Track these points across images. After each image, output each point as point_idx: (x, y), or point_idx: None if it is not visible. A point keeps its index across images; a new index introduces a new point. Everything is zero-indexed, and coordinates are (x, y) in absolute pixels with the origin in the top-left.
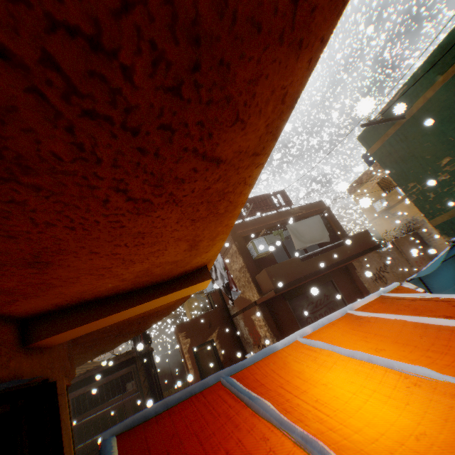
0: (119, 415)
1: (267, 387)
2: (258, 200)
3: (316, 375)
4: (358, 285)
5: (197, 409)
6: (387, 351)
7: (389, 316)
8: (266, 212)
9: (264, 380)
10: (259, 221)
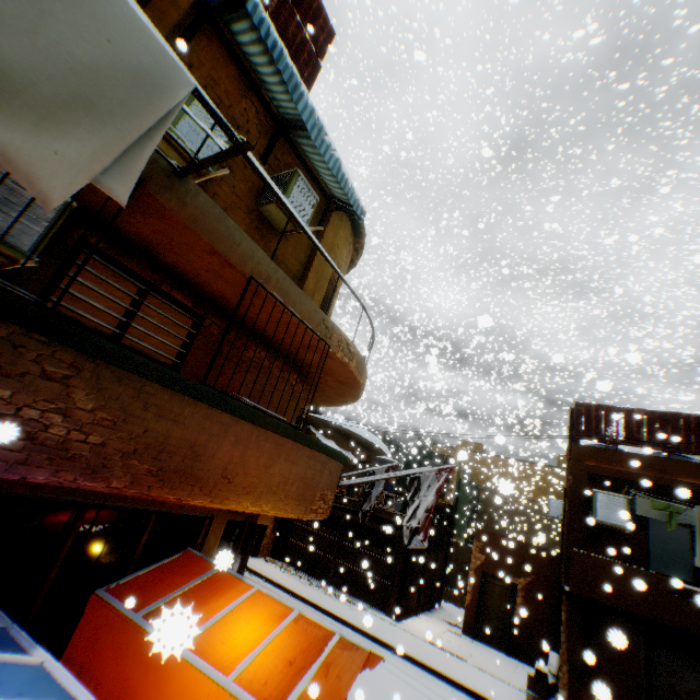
0: (372, 565)
1: (216, 582)
2: (673, 423)
3: (224, 596)
4: None
5: (202, 564)
6: (246, 623)
7: (279, 625)
8: (683, 452)
9: (221, 580)
10: (649, 463)
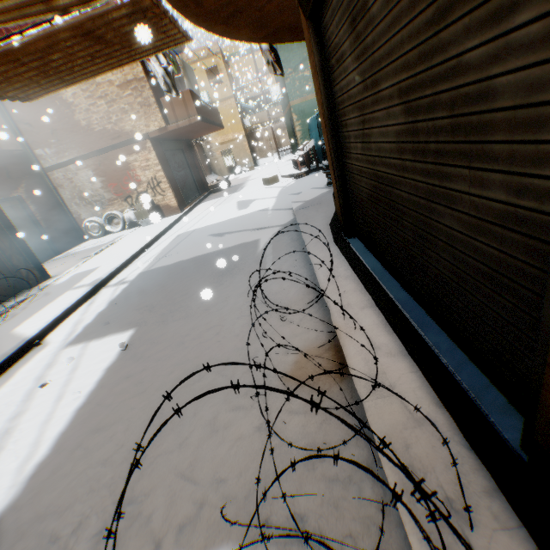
0: None
1: None
2: None
3: None
4: (197, 162)
5: None
6: None
7: None
8: None
9: None
10: None
